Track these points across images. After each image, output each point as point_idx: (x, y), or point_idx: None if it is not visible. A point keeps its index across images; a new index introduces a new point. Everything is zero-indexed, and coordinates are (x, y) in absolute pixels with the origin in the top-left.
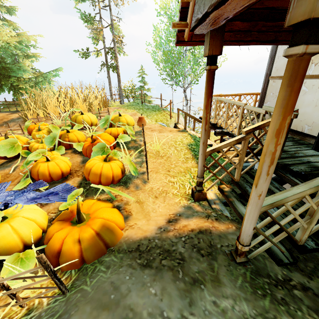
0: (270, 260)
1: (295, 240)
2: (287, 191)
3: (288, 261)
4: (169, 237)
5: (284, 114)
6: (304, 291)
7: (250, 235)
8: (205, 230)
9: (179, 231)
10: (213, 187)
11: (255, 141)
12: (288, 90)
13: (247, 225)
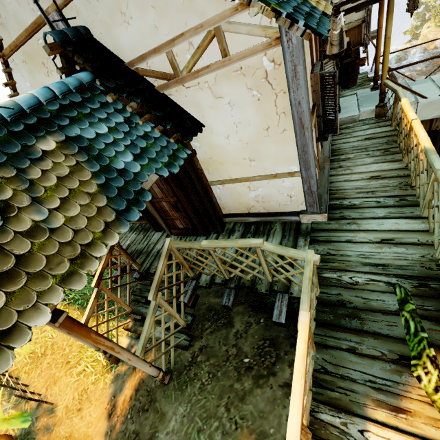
0: (183, 352)
1: (181, 328)
2: (144, 330)
3: (189, 342)
4: (118, 430)
5: (88, 337)
6: (201, 352)
7: (153, 370)
8: (139, 384)
9: (122, 413)
10: (122, 328)
11: (111, 280)
12: (75, 332)
13: (145, 370)
